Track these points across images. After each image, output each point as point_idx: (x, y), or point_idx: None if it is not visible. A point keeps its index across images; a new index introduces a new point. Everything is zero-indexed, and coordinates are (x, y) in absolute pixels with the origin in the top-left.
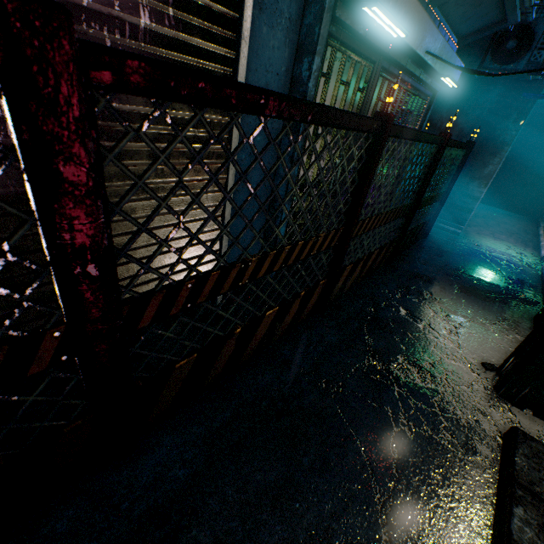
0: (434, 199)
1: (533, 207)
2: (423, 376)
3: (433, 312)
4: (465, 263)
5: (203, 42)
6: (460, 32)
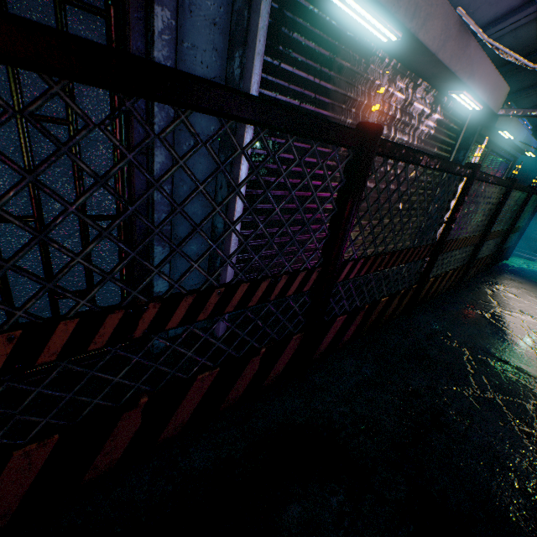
0: (517, 229)
1: None
2: (535, 319)
3: (530, 297)
4: None
5: (444, 153)
6: (534, 124)
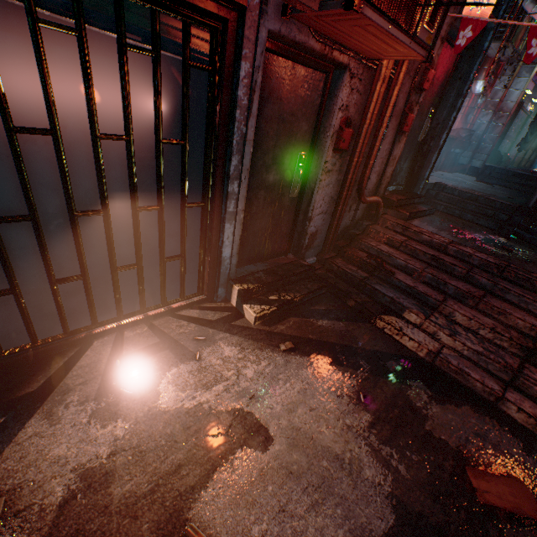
0: None
1: None
2: None
3: None
4: None
5: None
6: None
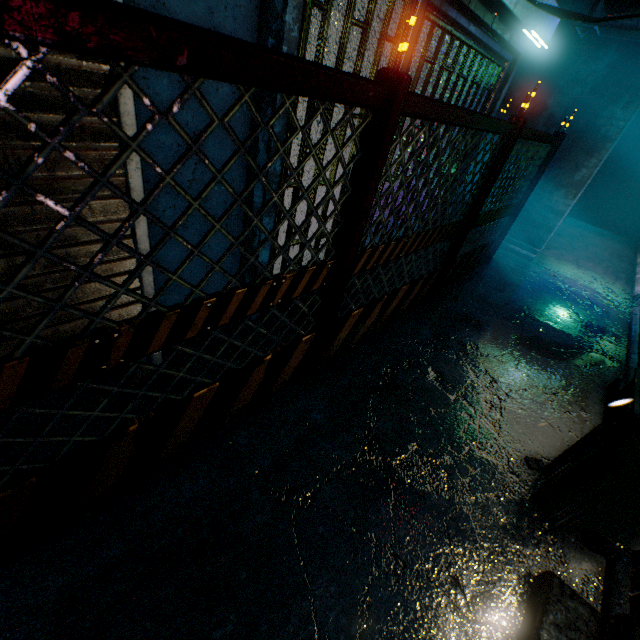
0: (501, 213)
1: (634, 226)
2: (438, 478)
3: (473, 375)
4: (532, 302)
5: None
6: None
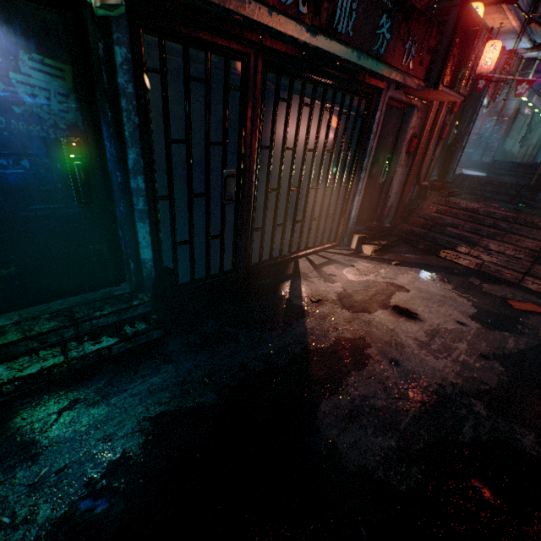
0: None
1: None
2: None
3: None
4: None
5: None
6: None
